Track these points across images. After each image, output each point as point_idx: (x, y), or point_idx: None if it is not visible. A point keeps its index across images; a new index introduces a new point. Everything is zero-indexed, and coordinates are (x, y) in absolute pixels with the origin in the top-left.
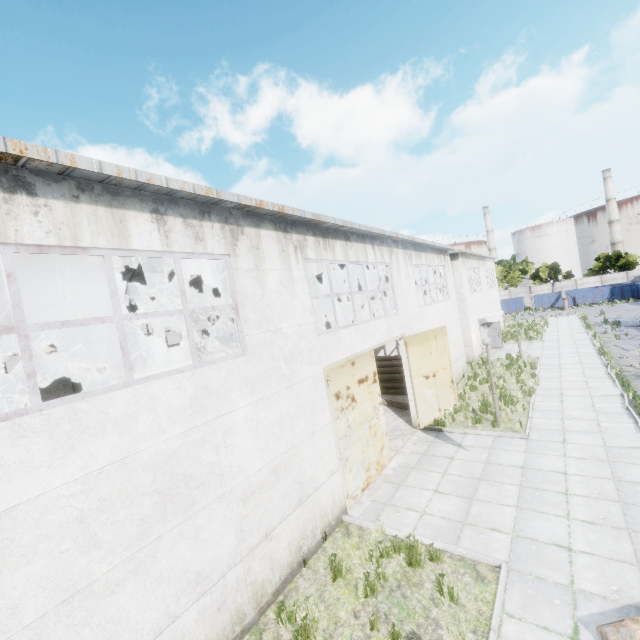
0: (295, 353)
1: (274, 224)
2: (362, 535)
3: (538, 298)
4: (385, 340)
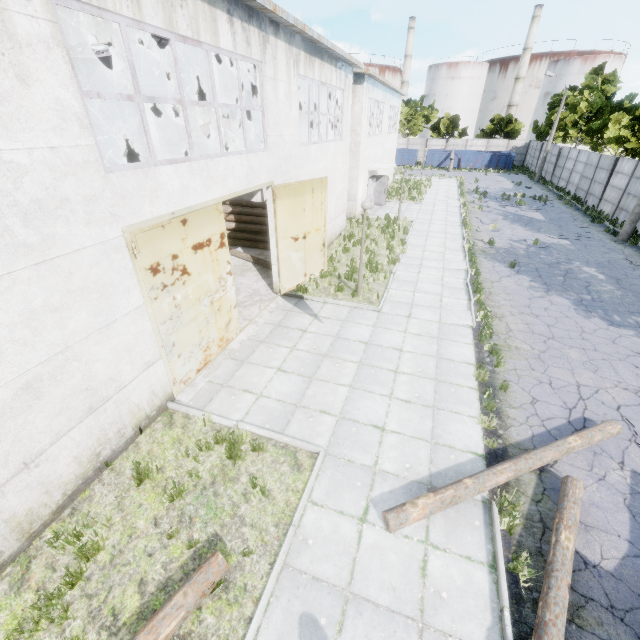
0: (49, 203)
1: None
2: (187, 425)
3: (431, 154)
4: (243, 188)
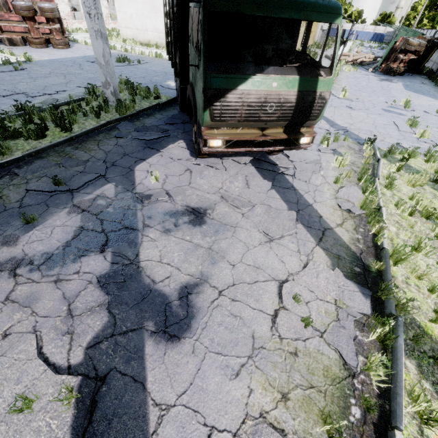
0: None
1: None
2: None
3: None
4: None
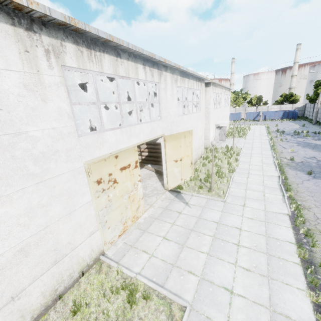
0: (48, 153)
1: (9, 16)
2: (108, 272)
3: (248, 114)
4: (148, 138)
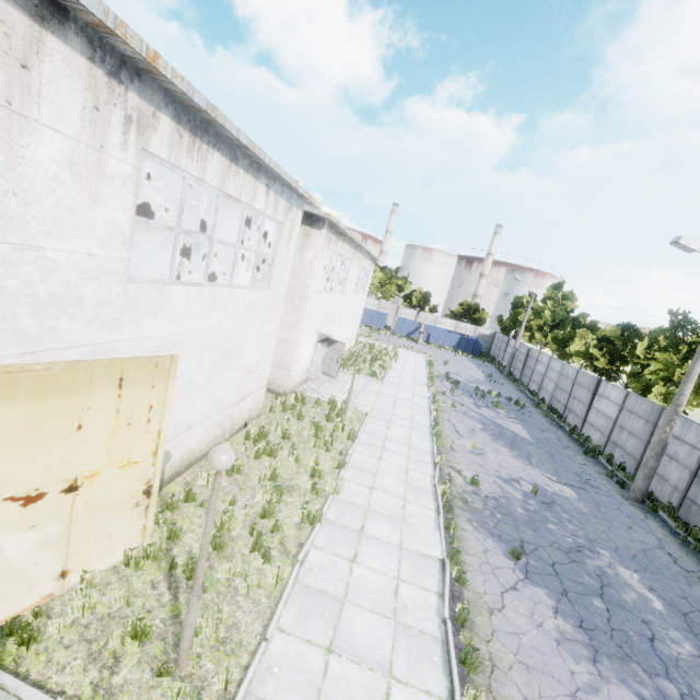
0: None
1: None
2: None
3: (401, 322)
4: None
